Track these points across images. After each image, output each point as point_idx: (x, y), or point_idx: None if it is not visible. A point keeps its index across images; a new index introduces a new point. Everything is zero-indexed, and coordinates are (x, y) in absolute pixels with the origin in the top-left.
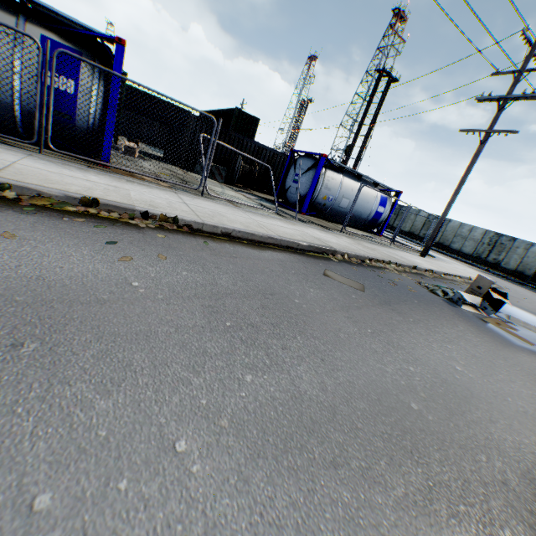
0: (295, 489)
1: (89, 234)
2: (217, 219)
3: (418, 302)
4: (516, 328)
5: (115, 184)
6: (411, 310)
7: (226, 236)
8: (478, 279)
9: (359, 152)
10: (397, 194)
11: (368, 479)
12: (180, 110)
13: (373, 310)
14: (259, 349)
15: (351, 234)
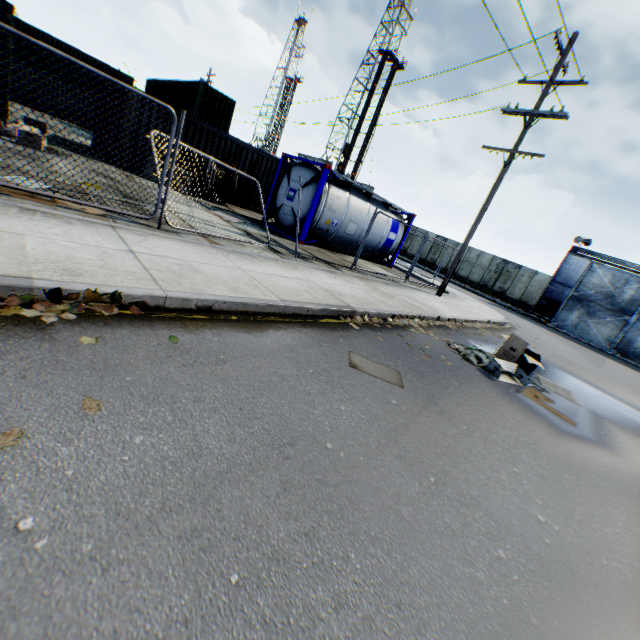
0: None
1: None
2: (187, 281)
3: (460, 385)
4: (551, 398)
5: None
6: (459, 405)
7: (204, 311)
8: (512, 339)
9: (360, 155)
10: (410, 218)
11: None
12: (115, 73)
13: (423, 424)
14: (299, 639)
15: (362, 272)
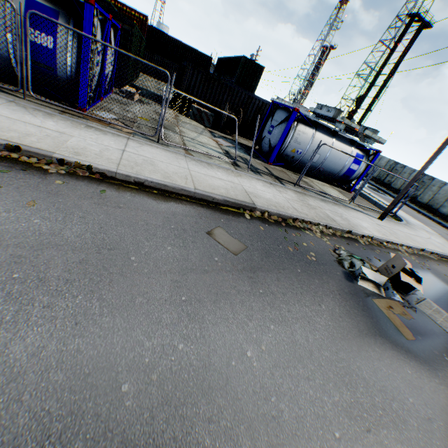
0: None
1: None
2: (139, 168)
3: (301, 272)
4: (414, 316)
5: (66, 130)
6: (278, 280)
7: (139, 185)
8: (396, 257)
9: (370, 104)
10: (375, 153)
11: None
12: (203, 56)
13: (223, 276)
14: (16, 304)
15: (306, 189)
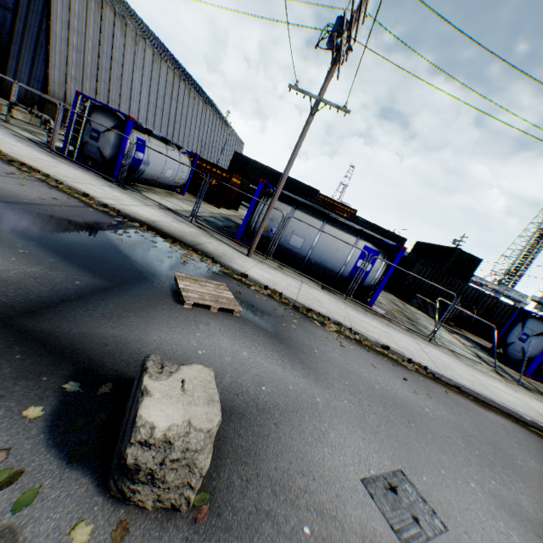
0: (517, 525)
1: (393, 370)
2: (449, 372)
3: None
4: None
5: (385, 329)
6: None
7: (455, 388)
8: None
9: None
10: None
11: None
12: (397, 236)
13: None
14: (495, 473)
15: None
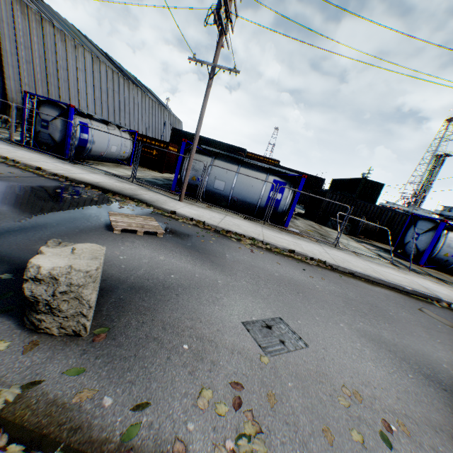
0: (373, 346)
1: (295, 265)
2: (345, 264)
3: None
4: None
5: (295, 241)
6: None
7: (351, 274)
8: None
9: None
10: None
11: (401, 358)
12: (316, 178)
13: (452, 337)
14: (365, 319)
15: None
